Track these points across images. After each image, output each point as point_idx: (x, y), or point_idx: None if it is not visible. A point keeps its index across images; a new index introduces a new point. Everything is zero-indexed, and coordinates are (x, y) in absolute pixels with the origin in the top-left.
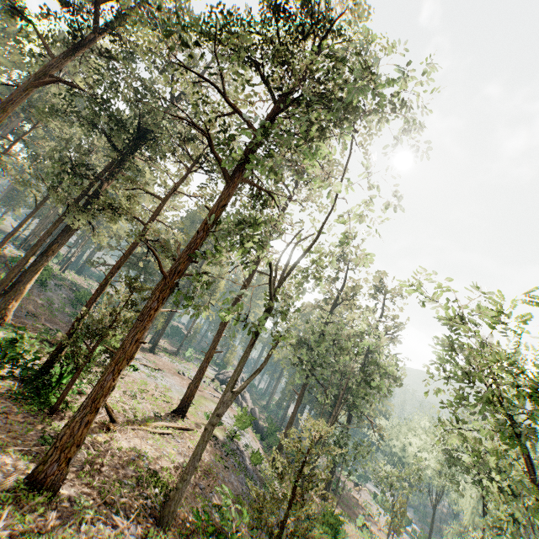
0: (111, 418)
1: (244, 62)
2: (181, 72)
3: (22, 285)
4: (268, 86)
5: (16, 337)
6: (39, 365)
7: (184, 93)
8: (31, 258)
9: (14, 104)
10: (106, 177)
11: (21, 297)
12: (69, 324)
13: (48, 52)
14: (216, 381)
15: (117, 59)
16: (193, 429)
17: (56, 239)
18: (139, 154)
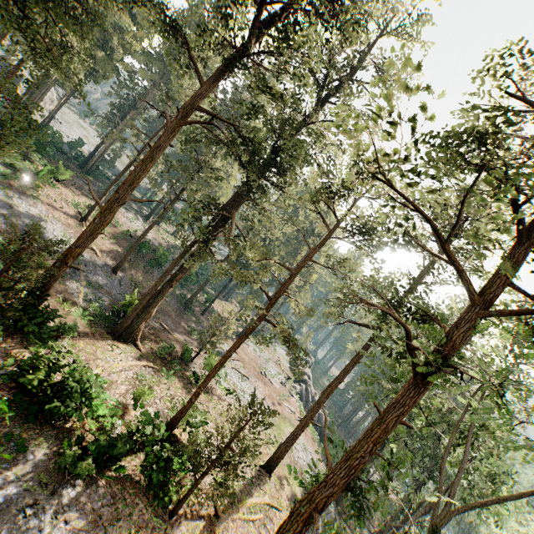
0: (216, 512)
1: (485, 171)
2: (376, 179)
3: (150, 310)
4: (517, 220)
5: (145, 392)
6: (160, 422)
7: (332, 94)
8: (153, 229)
9: (161, 151)
10: (232, 204)
11: (148, 319)
12: (178, 312)
13: (199, 79)
14: (290, 374)
15: (275, 95)
16: (280, 508)
17: (180, 268)
18: (270, 183)
